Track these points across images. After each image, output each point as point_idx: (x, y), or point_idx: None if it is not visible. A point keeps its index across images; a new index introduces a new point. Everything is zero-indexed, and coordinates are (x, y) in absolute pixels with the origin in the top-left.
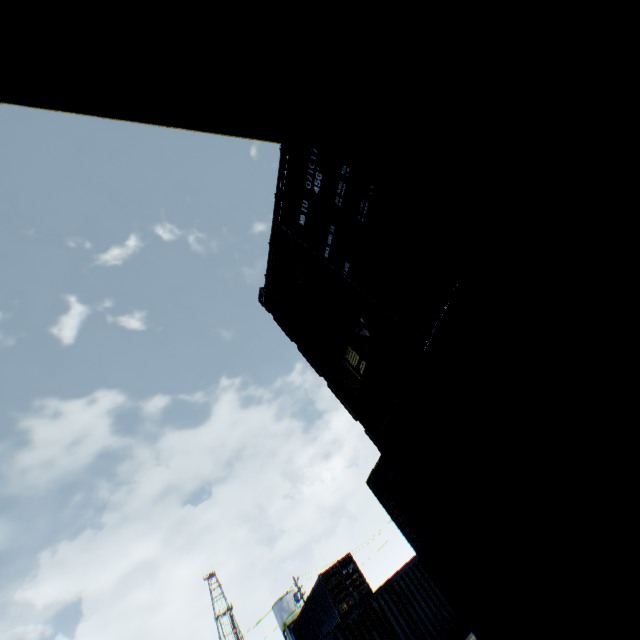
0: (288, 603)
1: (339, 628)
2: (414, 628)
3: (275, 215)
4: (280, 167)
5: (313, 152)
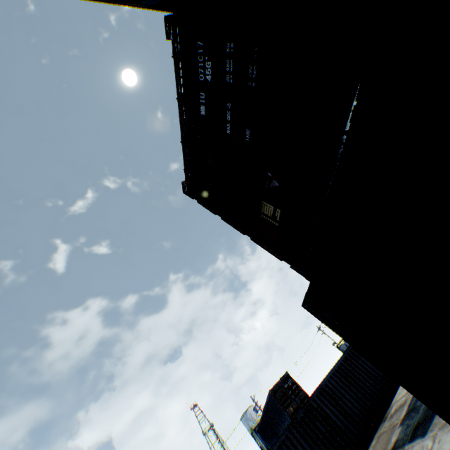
0: (251, 414)
1: (292, 425)
2: (345, 415)
3: (181, 118)
4: (176, 75)
5: (199, 46)
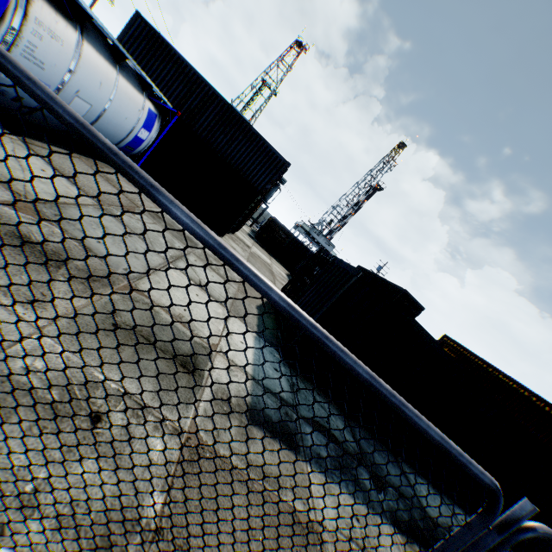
0: None
1: None
2: None
3: None
4: None
5: None
